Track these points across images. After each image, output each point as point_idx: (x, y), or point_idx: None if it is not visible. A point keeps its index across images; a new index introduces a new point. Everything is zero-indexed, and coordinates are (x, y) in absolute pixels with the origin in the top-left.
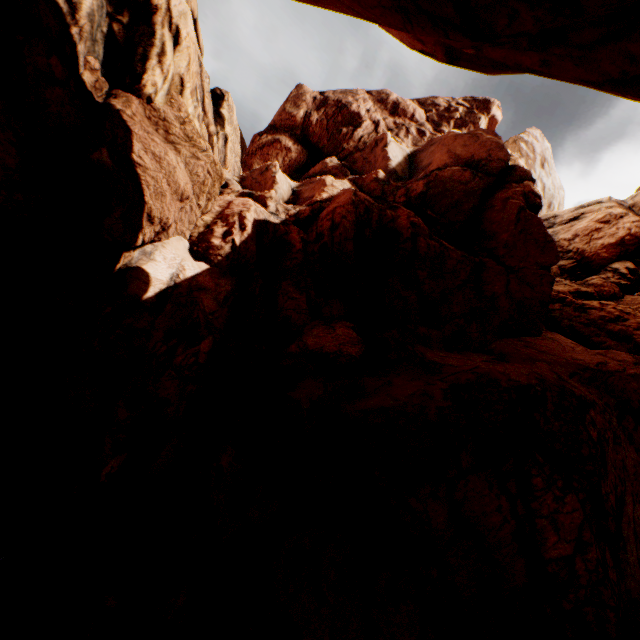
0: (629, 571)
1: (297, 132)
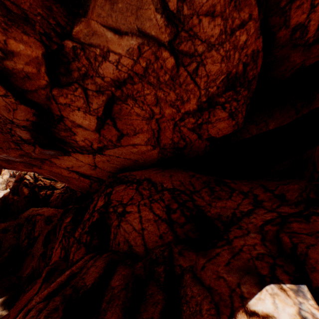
0: (2, 250)
1: (13, 176)
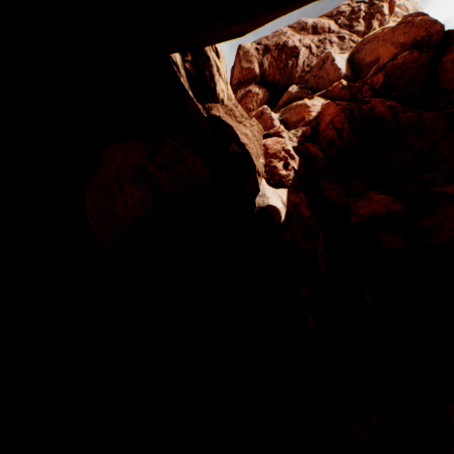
0: None
1: (257, 79)
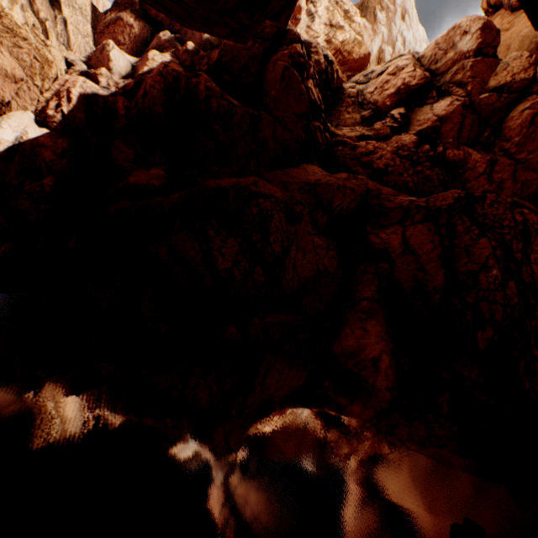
0: (286, 282)
1: (137, 7)
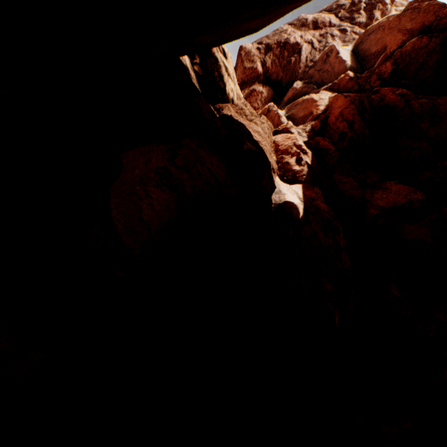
0: None
1: (261, 78)
